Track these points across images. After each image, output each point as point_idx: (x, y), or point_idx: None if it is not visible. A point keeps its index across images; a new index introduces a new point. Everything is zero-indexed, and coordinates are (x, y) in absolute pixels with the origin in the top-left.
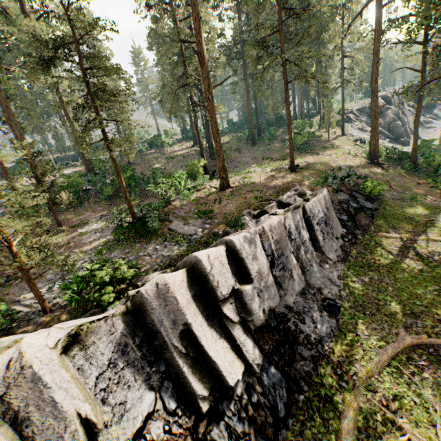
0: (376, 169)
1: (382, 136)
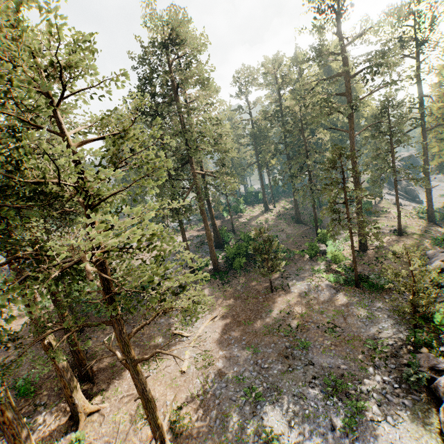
0: (437, 228)
1: (404, 198)
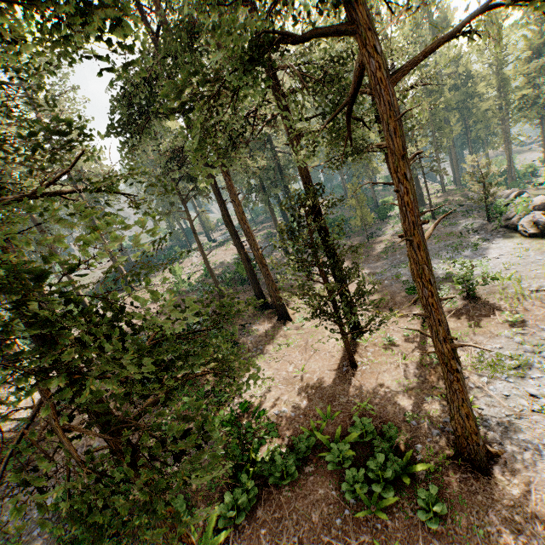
0: None
1: None
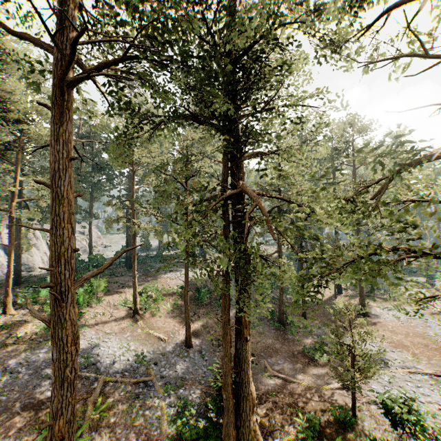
0: None
1: None
